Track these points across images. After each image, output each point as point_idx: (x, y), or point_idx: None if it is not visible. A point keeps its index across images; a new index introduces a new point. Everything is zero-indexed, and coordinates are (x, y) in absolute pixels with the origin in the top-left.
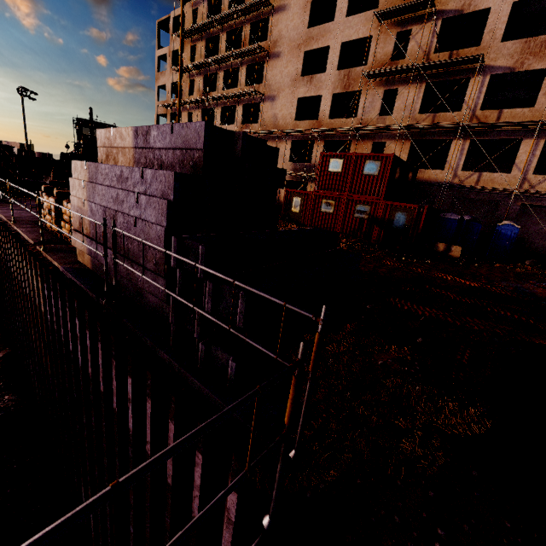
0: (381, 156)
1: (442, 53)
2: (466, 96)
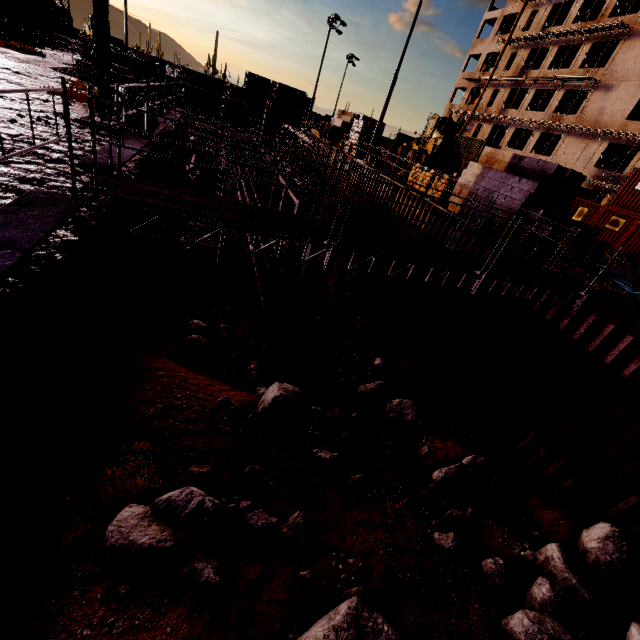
0: None
1: None
2: None
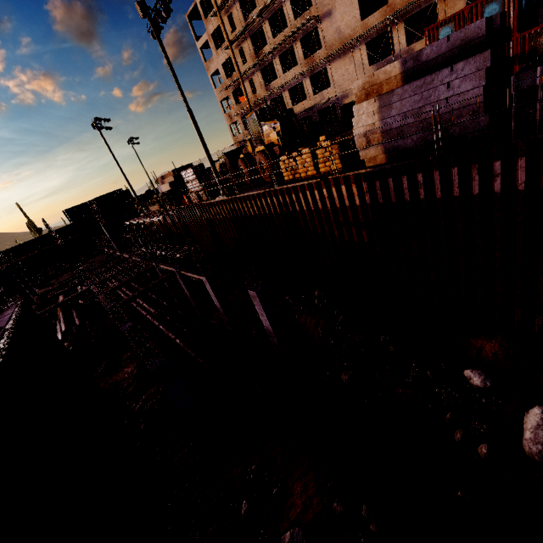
0: None
1: None
2: None
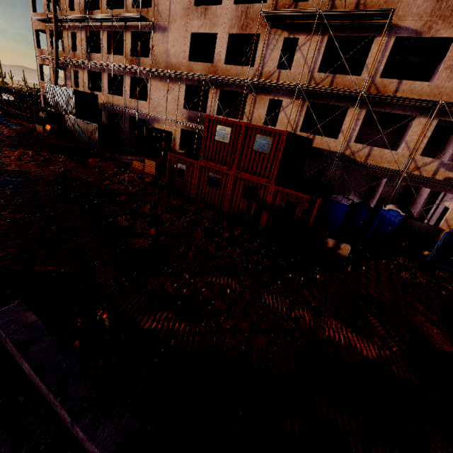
0: (274, 132)
1: (348, 0)
2: (368, 59)
